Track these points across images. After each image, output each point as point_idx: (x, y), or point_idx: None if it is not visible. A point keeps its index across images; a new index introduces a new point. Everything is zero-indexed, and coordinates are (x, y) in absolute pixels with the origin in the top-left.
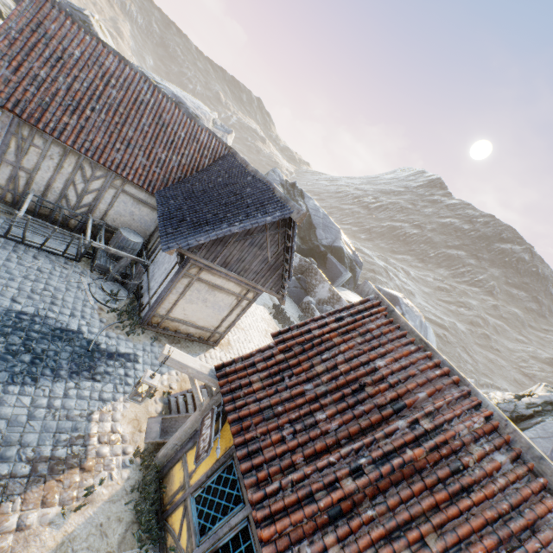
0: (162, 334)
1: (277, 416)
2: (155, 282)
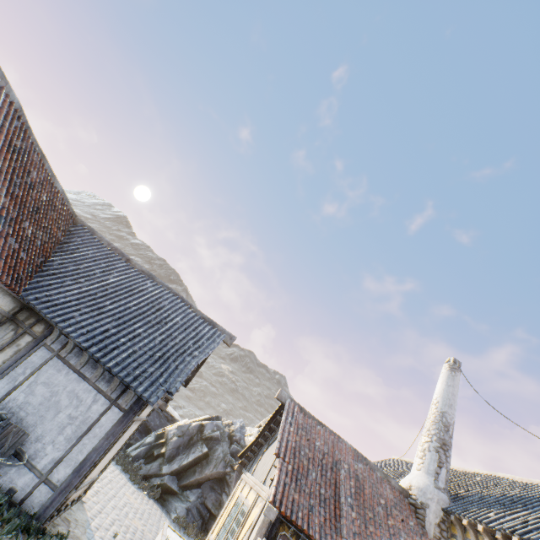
0: (53, 523)
1: (314, 506)
2: (42, 444)
